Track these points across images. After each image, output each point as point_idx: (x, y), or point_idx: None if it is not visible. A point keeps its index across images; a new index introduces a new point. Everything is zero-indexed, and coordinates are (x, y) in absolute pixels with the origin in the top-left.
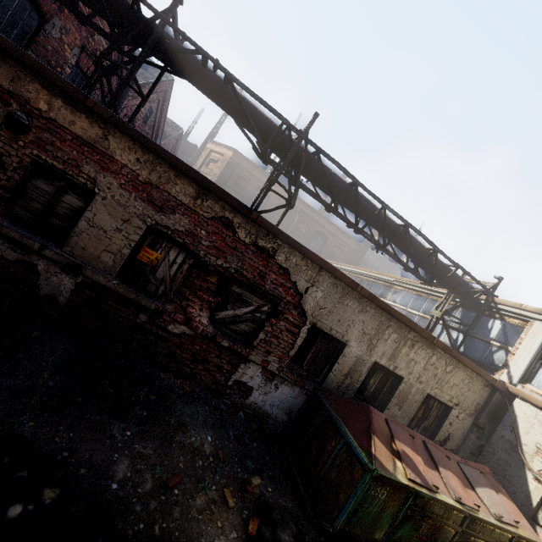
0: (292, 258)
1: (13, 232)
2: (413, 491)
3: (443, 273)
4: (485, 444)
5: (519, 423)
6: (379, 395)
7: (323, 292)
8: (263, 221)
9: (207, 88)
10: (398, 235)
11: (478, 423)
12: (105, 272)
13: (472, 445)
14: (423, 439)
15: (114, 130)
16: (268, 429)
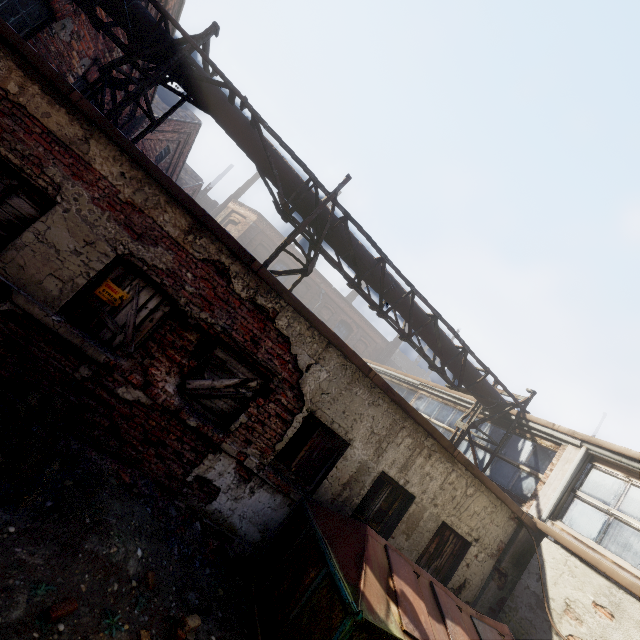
0: (296, 325)
1: None
2: None
3: (472, 378)
4: (508, 597)
5: (547, 569)
6: (384, 518)
7: (328, 373)
8: (267, 274)
9: (230, 126)
10: (426, 325)
11: (501, 567)
12: (45, 303)
13: (492, 598)
14: (430, 580)
15: (100, 135)
16: (232, 552)
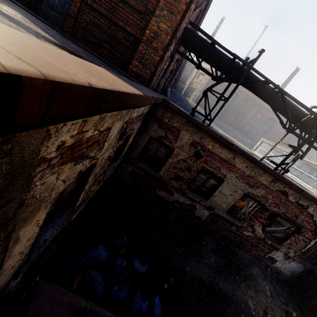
0: None
1: (191, 195)
2: None
3: None
4: None
5: None
6: None
7: None
8: (308, 195)
9: (262, 95)
10: None
11: None
12: (222, 210)
13: None
14: None
15: (238, 154)
16: (280, 277)
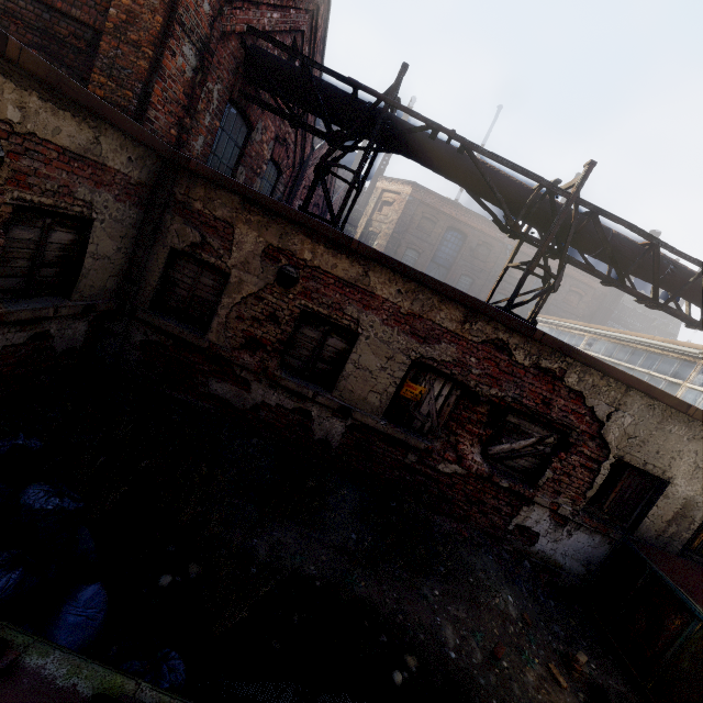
0: (587, 378)
1: (290, 383)
2: None
3: None
4: None
5: None
6: None
7: (632, 417)
8: (550, 340)
9: (435, 163)
10: None
11: None
12: (372, 413)
13: None
14: None
15: (374, 265)
16: (561, 583)
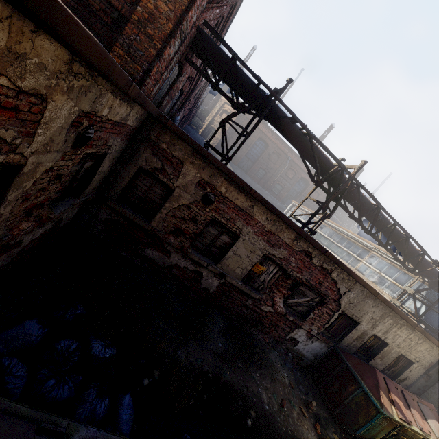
0: (341, 275)
1: (195, 257)
2: (401, 424)
3: (423, 266)
4: (429, 385)
5: None
6: (369, 350)
7: (354, 294)
8: (332, 256)
9: (289, 137)
10: (399, 241)
11: (429, 373)
12: (236, 278)
13: (420, 385)
14: (400, 388)
15: (258, 202)
16: (302, 363)
